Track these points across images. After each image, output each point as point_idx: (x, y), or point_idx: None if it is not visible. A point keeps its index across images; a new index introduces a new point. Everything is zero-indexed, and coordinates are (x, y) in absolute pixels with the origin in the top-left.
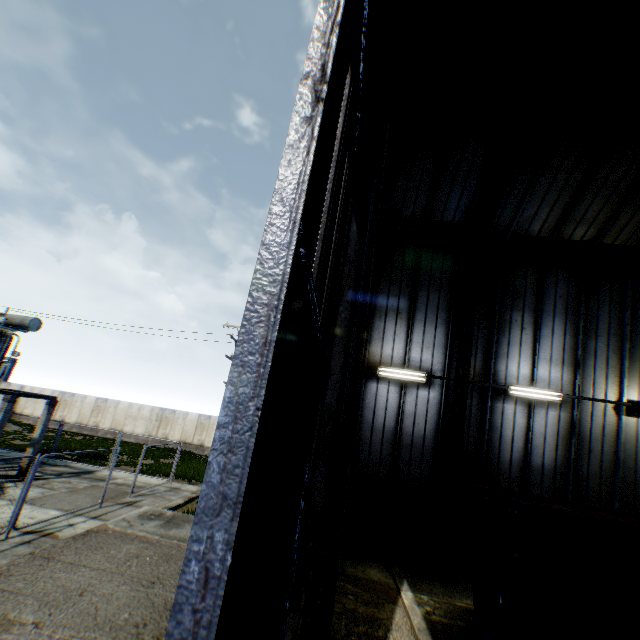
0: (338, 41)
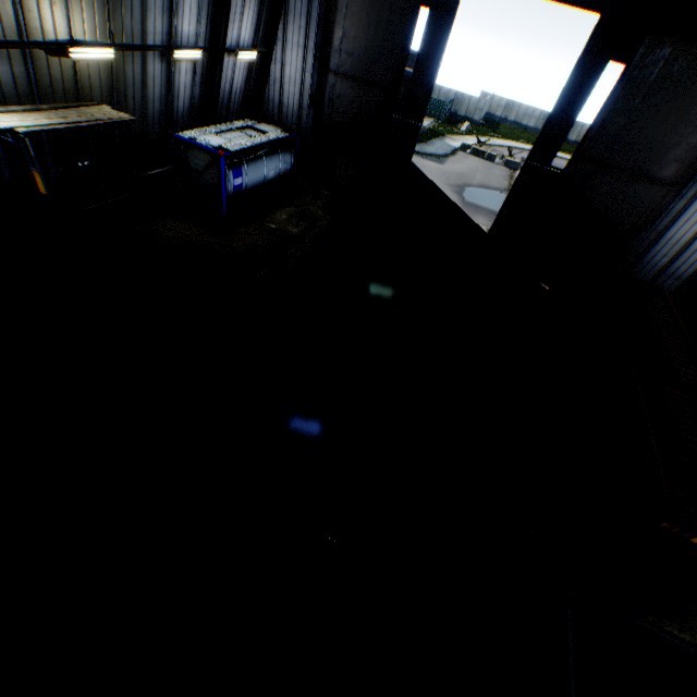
0: (558, 113)
